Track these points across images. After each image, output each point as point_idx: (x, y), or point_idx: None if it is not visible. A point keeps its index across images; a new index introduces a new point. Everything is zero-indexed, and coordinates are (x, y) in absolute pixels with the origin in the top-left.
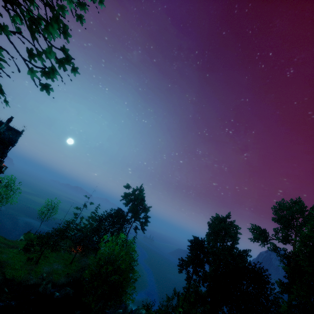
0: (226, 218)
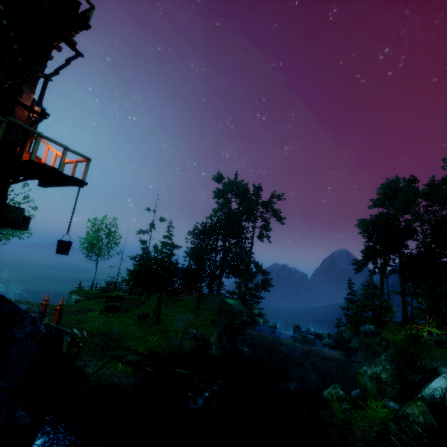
0: None
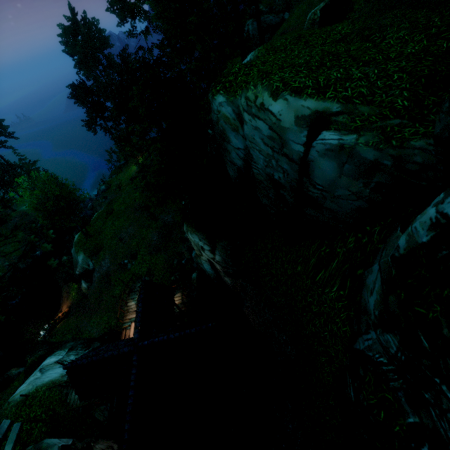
0: (73, 17)
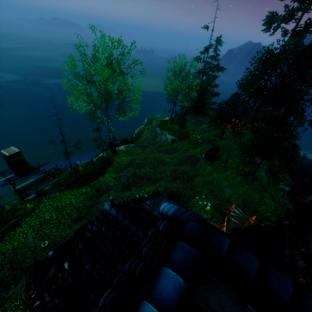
0: None
